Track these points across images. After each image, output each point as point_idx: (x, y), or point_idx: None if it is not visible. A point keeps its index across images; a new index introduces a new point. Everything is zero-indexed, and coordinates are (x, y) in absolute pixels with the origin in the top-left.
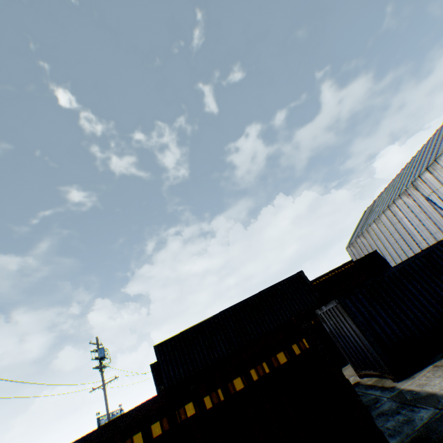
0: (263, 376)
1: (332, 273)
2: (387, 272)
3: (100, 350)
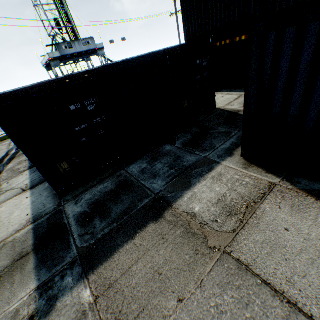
0: None
1: None
2: None
3: None
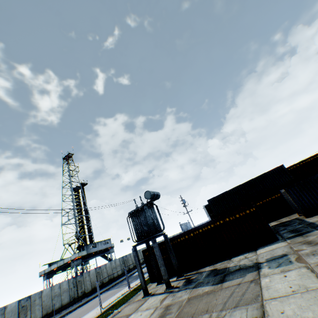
0: (243, 214)
1: (316, 156)
2: (314, 177)
3: (183, 200)
